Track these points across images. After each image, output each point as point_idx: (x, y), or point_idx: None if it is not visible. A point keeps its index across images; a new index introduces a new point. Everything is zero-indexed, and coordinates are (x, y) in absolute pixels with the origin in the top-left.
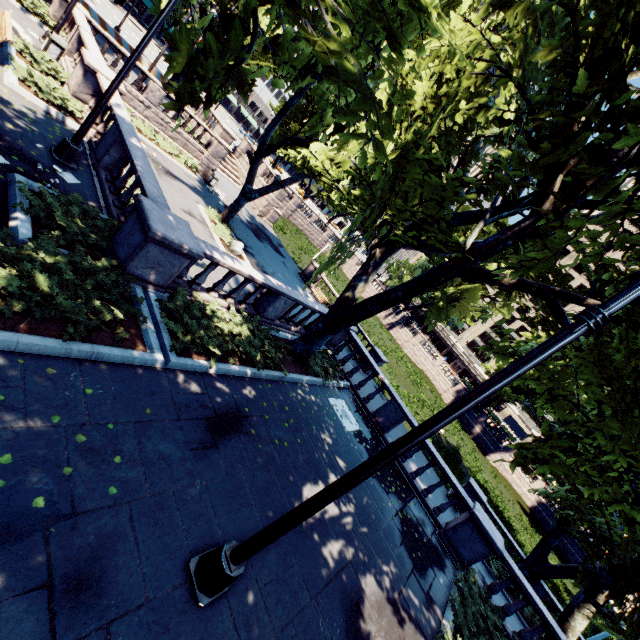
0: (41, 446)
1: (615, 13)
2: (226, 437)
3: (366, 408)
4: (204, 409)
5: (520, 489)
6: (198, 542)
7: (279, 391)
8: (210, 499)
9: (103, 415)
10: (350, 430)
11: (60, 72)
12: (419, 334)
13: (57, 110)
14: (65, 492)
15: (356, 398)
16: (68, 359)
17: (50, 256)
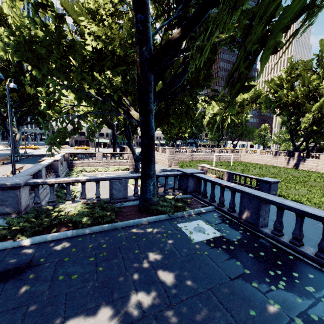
0: None
1: None
2: None
3: (233, 216)
4: None
5: None
6: None
7: (104, 236)
8: None
9: None
10: (201, 240)
11: None
12: (320, 155)
13: None
14: None
15: (222, 214)
16: None
17: None
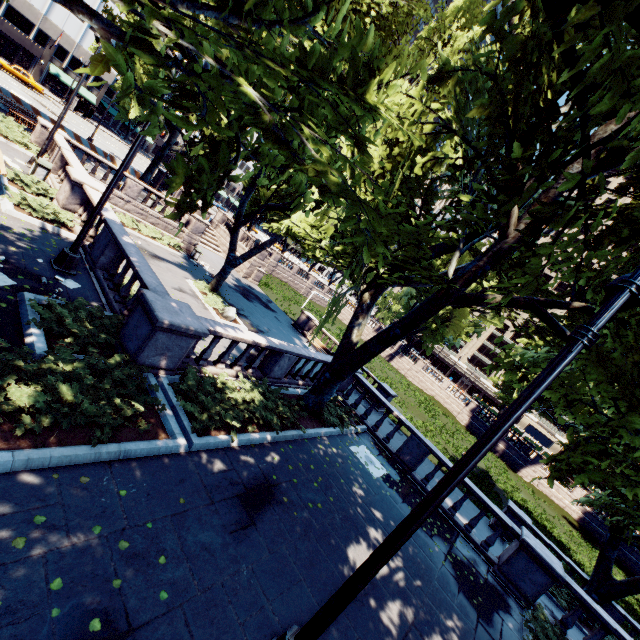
0: (88, 562)
1: (526, 77)
2: (261, 511)
3: (388, 449)
4: (234, 486)
5: (561, 502)
6: (257, 635)
7: (301, 450)
8: (259, 583)
9: (140, 515)
10: (378, 476)
11: (48, 190)
12: (420, 360)
13: (50, 224)
14: (118, 608)
15: (376, 440)
16: (98, 463)
17: (67, 364)
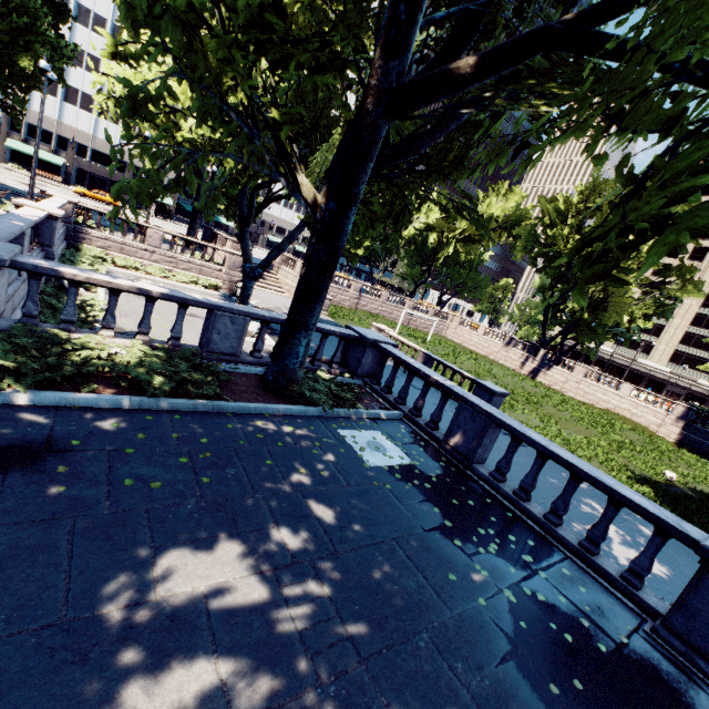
0: None
1: None
2: None
3: (433, 436)
4: None
5: None
6: None
7: (200, 422)
8: None
9: None
10: (381, 465)
11: None
12: (577, 365)
13: None
14: None
15: (415, 428)
16: None
17: None
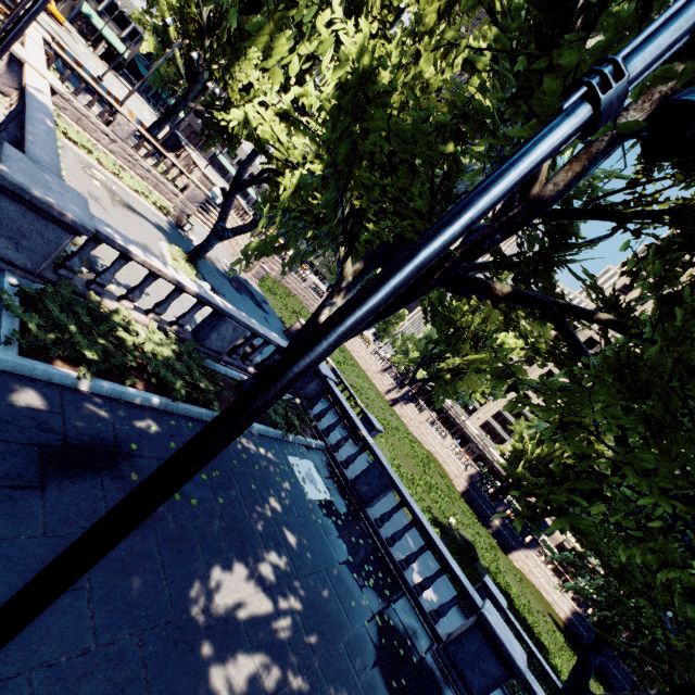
0: None
1: None
2: (72, 477)
3: (344, 475)
4: (43, 432)
5: (550, 596)
6: None
7: None
8: None
9: None
10: (314, 498)
11: None
12: (426, 410)
13: None
14: None
15: (332, 462)
16: None
17: None
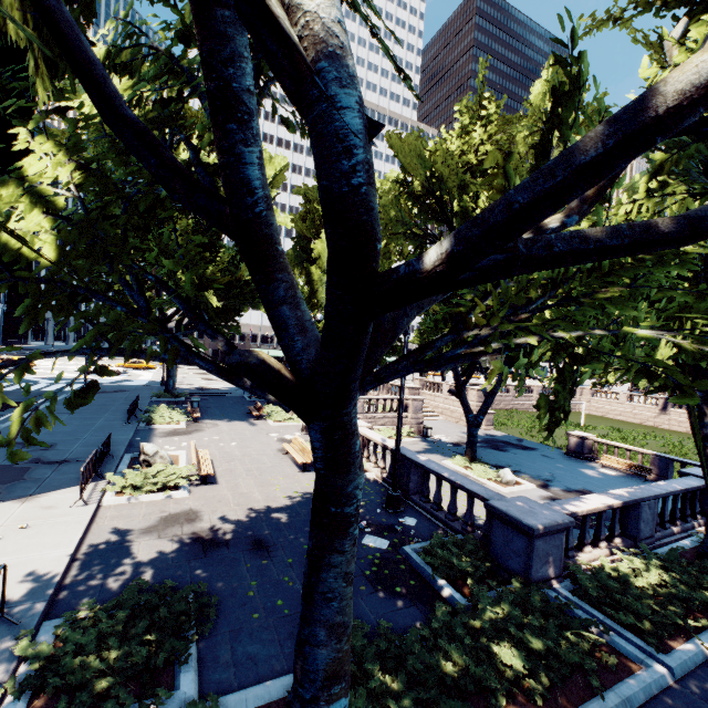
0: None
1: None
2: None
3: None
4: None
5: None
6: None
7: None
8: None
9: None
10: None
11: None
12: None
13: None
14: None
15: None
16: None
17: (494, 608)
